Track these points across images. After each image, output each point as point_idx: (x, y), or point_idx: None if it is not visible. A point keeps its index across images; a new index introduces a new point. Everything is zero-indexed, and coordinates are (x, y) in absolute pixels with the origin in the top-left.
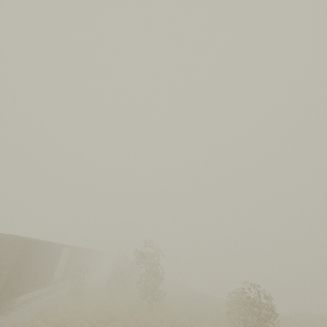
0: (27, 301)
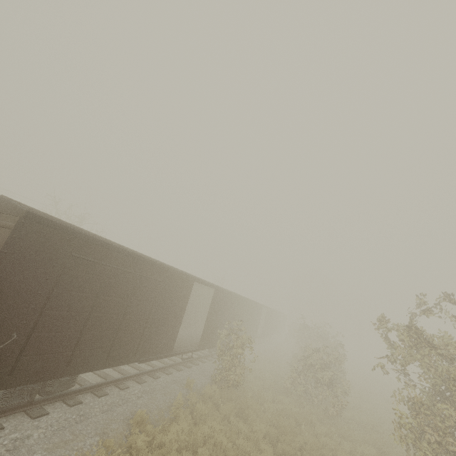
0: (124, 379)
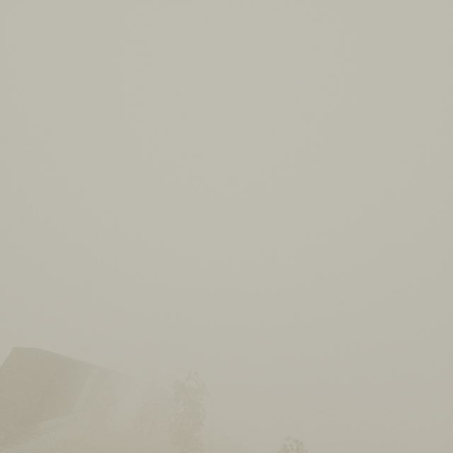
0: (45, 429)
